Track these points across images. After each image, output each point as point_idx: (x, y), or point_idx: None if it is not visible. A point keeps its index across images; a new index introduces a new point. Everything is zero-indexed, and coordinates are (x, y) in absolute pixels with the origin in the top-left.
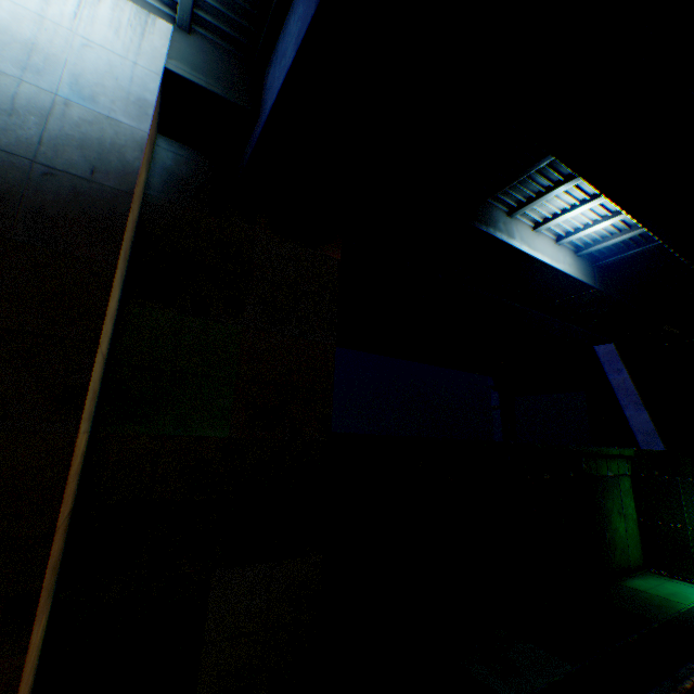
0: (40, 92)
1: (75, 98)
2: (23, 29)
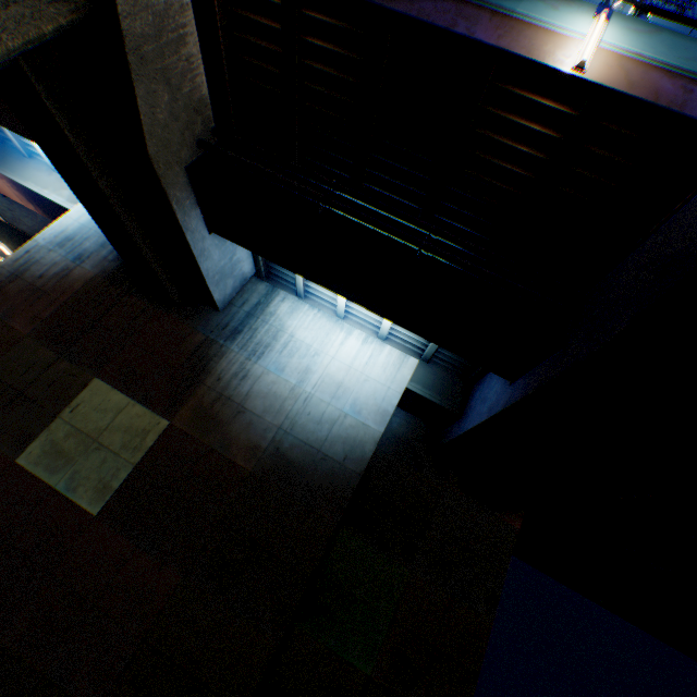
0: (335, 409)
1: (350, 411)
2: (339, 374)
